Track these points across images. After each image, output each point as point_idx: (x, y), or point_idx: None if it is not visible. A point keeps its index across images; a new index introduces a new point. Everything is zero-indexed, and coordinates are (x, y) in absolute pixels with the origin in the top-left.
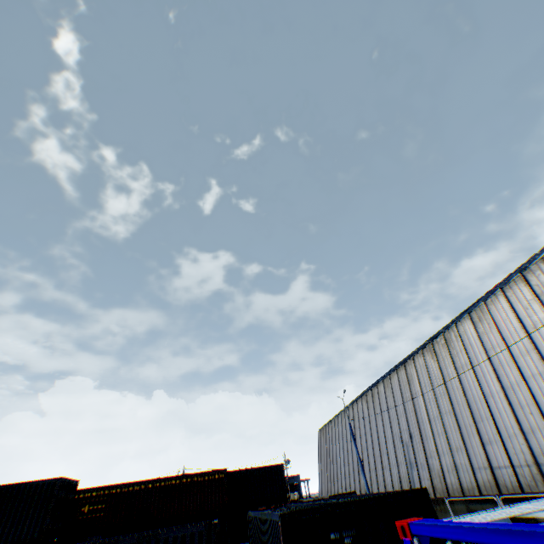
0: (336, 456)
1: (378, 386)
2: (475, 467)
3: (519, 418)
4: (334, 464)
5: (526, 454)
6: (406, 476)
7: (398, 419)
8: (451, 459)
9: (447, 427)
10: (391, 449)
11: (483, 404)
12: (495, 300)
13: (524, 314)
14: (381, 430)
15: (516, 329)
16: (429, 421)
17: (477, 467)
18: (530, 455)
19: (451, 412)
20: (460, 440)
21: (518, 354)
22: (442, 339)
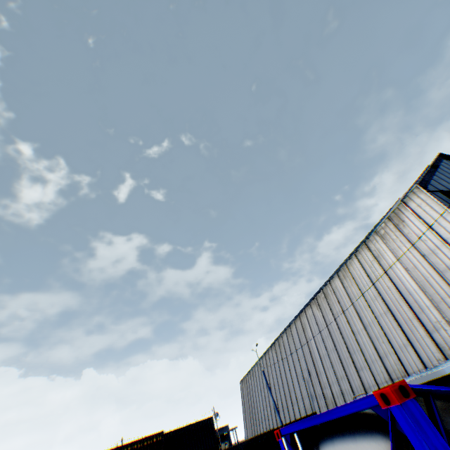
0: (256, 401)
1: (282, 336)
2: (355, 390)
3: (377, 347)
4: (255, 409)
5: (384, 373)
6: (310, 407)
7: (299, 361)
8: (339, 386)
9: (333, 361)
10: (297, 386)
11: (354, 340)
12: (352, 262)
13: (370, 271)
14: (288, 372)
15: (367, 282)
16: (321, 359)
17: (356, 390)
18: (387, 373)
19: (335, 349)
20: (342, 370)
21: (370, 300)
22: (322, 294)
